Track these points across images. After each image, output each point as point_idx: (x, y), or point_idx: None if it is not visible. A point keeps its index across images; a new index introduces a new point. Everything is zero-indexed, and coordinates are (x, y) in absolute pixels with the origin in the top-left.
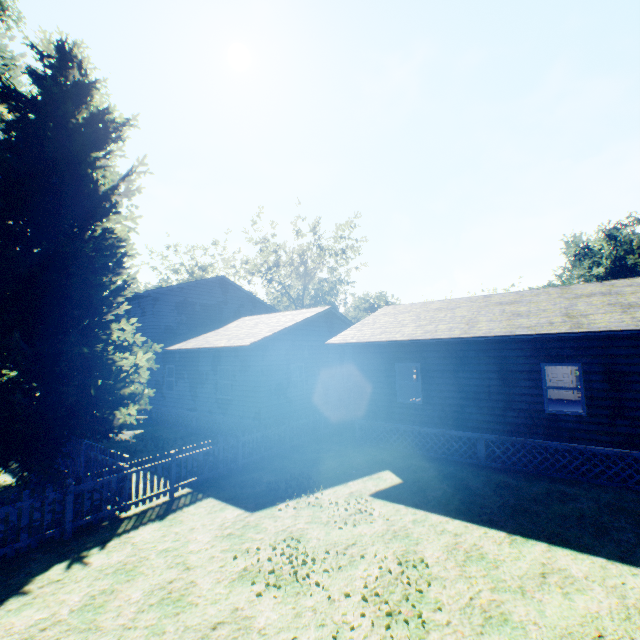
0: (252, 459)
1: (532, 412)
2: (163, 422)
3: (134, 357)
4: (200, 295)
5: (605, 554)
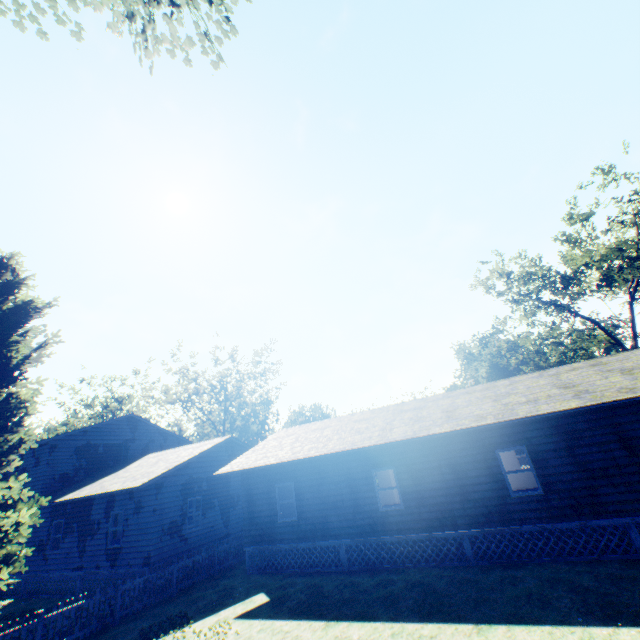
0: (132, 609)
1: (372, 512)
2: (40, 593)
3: (17, 514)
4: (105, 435)
5: (384, 618)
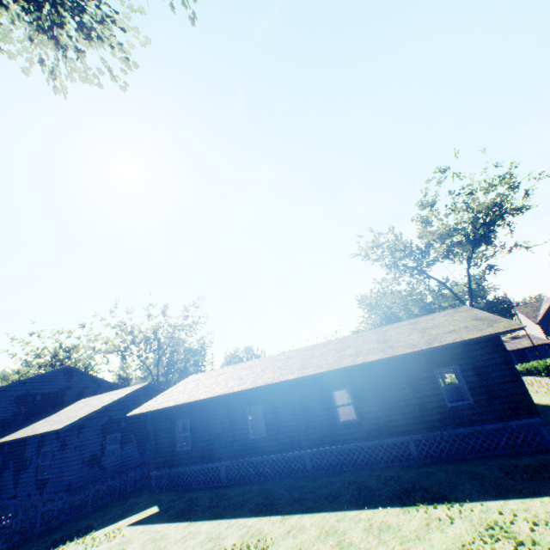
0: (51, 525)
1: (245, 440)
2: None
3: None
4: (43, 385)
5: (229, 516)
